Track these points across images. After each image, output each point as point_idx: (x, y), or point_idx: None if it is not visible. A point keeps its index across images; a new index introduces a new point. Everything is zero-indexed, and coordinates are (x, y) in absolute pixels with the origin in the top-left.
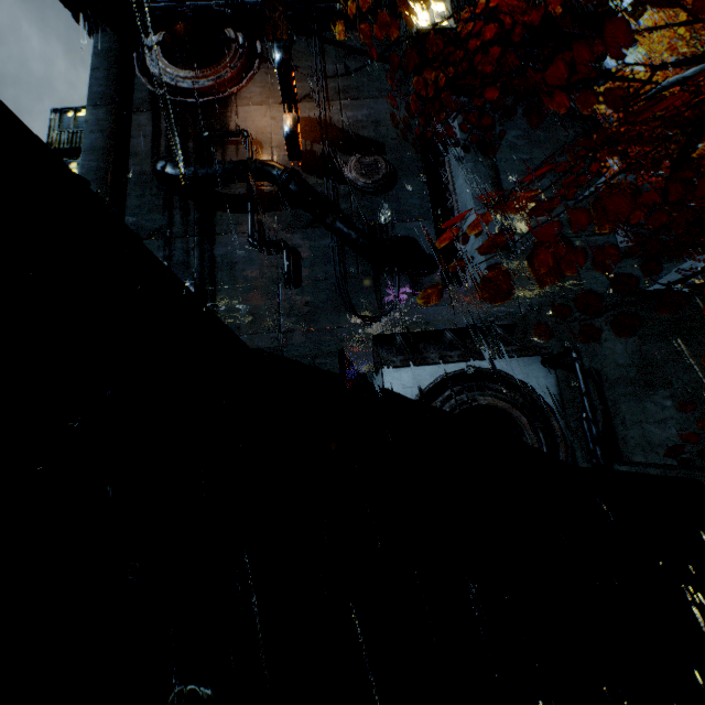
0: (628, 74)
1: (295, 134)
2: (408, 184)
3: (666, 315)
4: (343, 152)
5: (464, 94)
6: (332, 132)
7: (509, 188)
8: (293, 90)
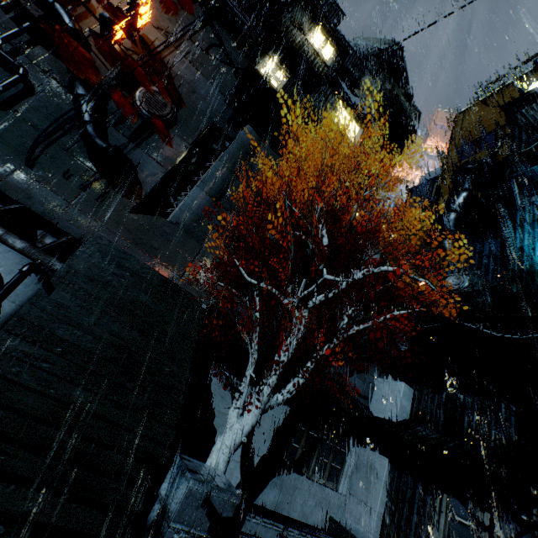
0: (344, 207)
1: (111, 22)
2: (175, 138)
3: (145, 299)
4: (151, 79)
5: (256, 129)
6: (157, 63)
7: (230, 197)
8: (138, 1)
